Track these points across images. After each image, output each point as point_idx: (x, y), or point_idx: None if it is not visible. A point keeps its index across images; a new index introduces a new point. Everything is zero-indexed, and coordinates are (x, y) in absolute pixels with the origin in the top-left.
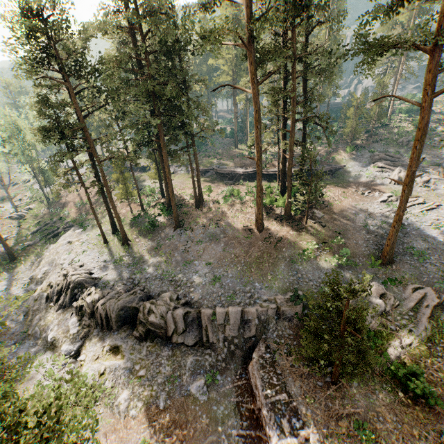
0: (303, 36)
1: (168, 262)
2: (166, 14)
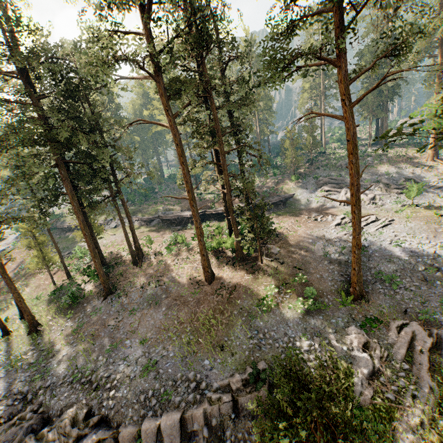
0: (216, 71)
1: (88, 350)
2: (64, 59)
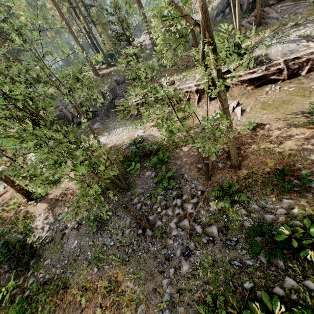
0: None
1: None
2: None
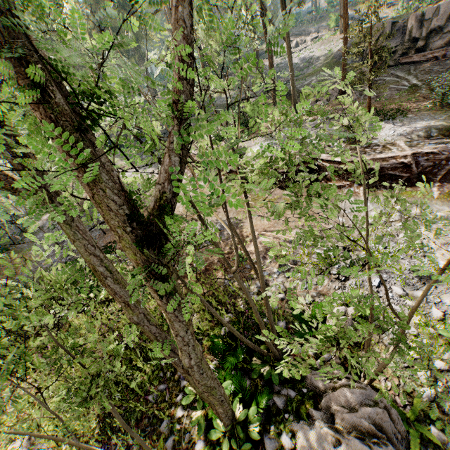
0: None
1: None
2: None
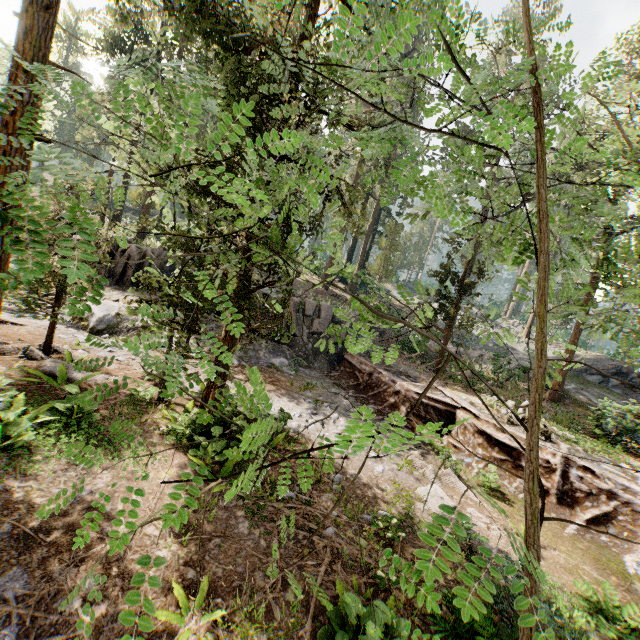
0: None
1: None
2: None
